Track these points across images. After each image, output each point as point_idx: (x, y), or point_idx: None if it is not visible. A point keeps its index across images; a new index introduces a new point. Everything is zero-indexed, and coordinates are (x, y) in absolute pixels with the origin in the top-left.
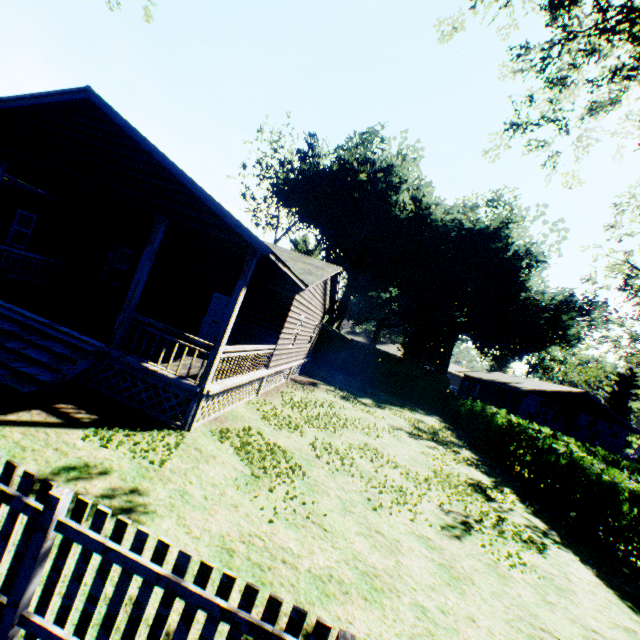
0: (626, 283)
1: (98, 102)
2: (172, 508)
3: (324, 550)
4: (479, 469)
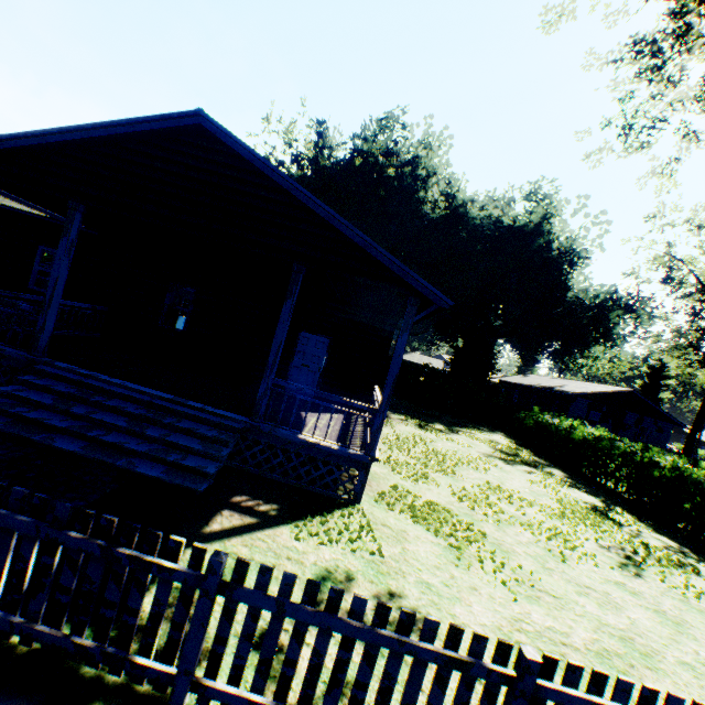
0: (669, 276)
1: (213, 129)
2: (437, 606)
3: (575, 621)
4: (581, 489)
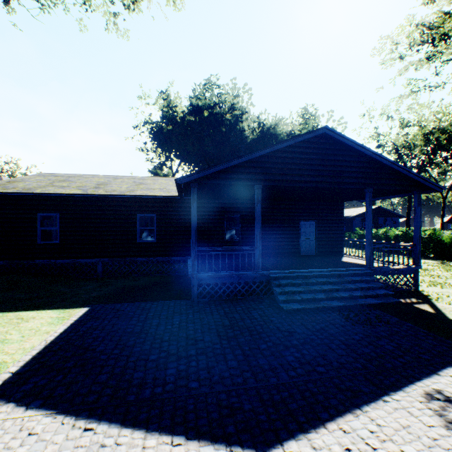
0: (379, 144)
1: (331, 134)
2: None
3: None
4: None
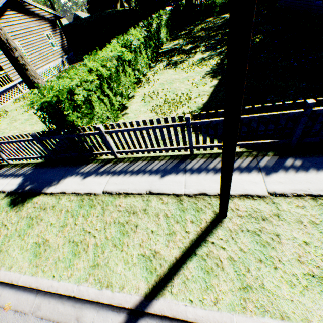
0: None
1: None
2: None
3: None
4: None
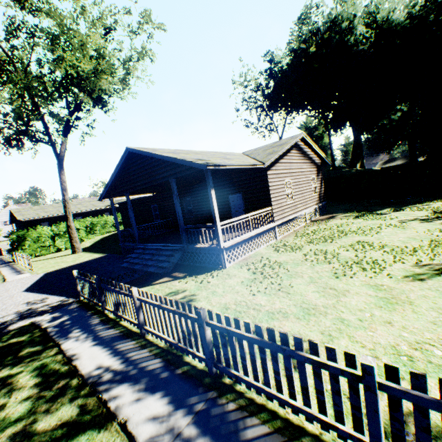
0: None
1: (131, 150)
2: (206, 298)
3: (282, 302)
4: None
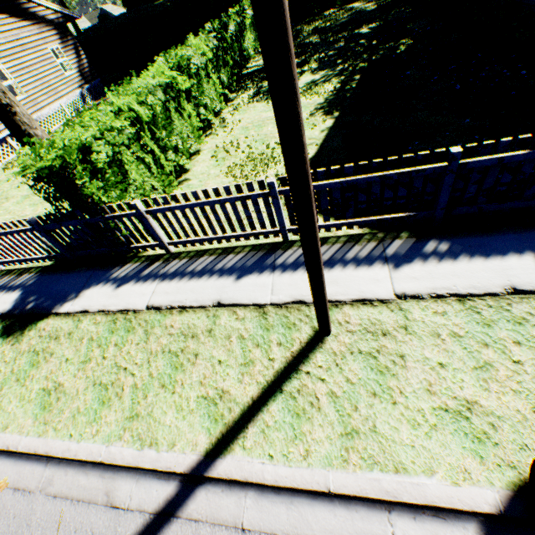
0: None
1: None
2: None
3: None
4: None
